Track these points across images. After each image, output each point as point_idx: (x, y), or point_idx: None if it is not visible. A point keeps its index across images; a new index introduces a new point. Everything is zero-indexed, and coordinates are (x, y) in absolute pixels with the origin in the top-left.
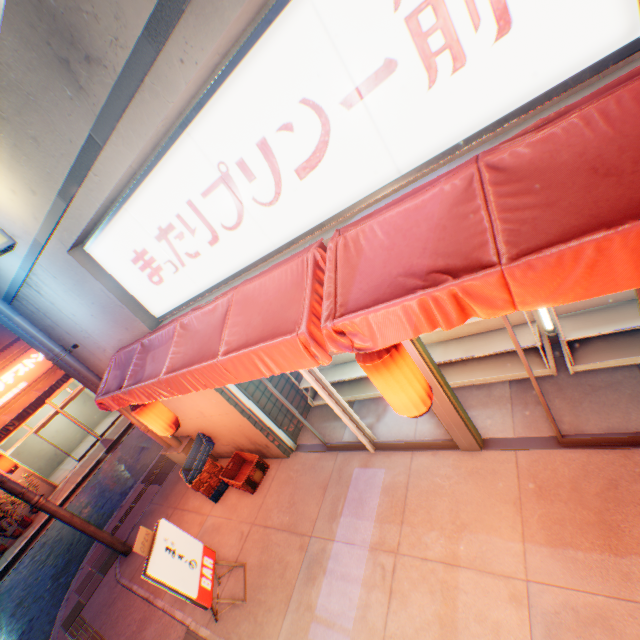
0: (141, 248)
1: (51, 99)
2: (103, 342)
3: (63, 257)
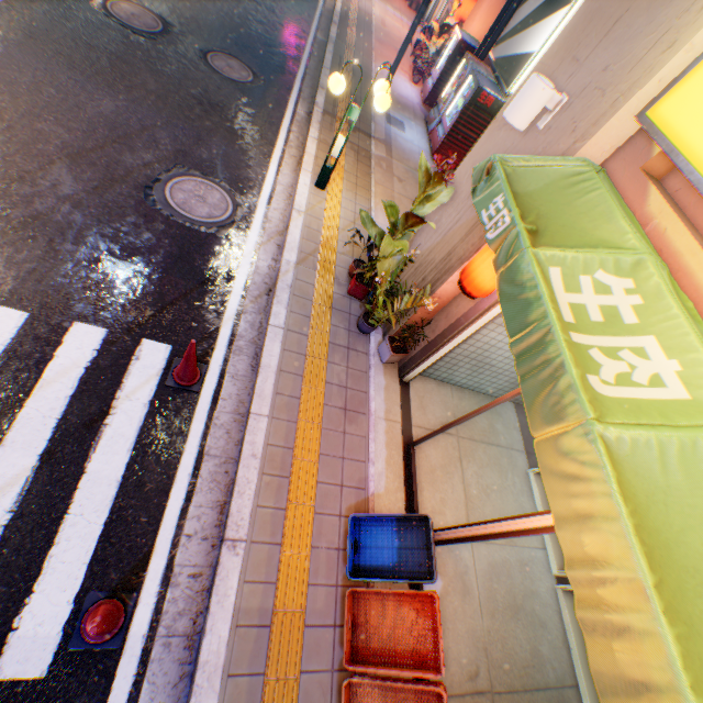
0: None
1: None
2: None
3: None
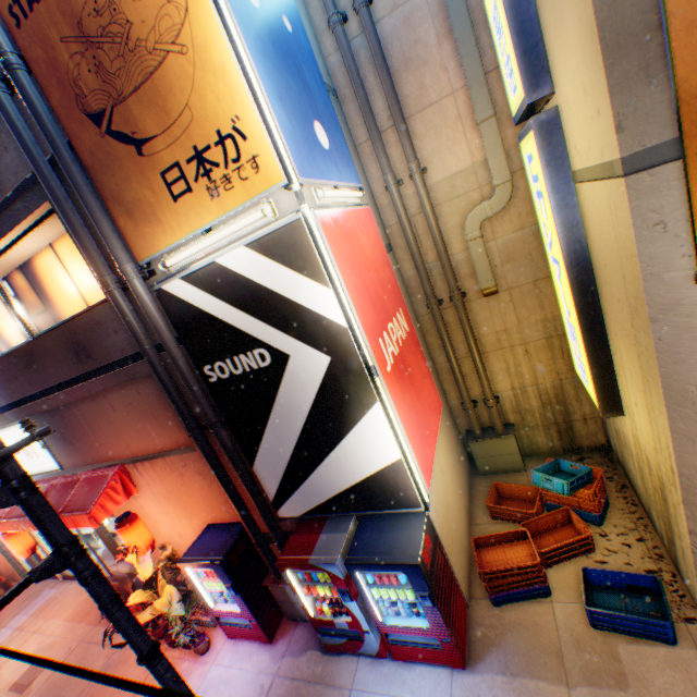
0: None
1: None
2: None
3: None
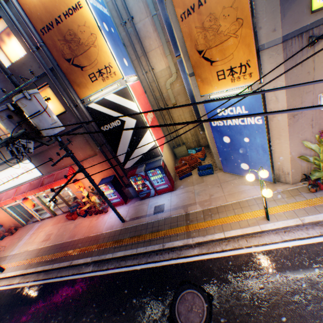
0: None
1: None
2: None
3: None
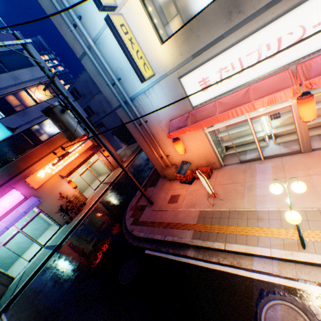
0: (206, 77)
1: (215, 23)
2: (162, 118)
3: (173, 80)
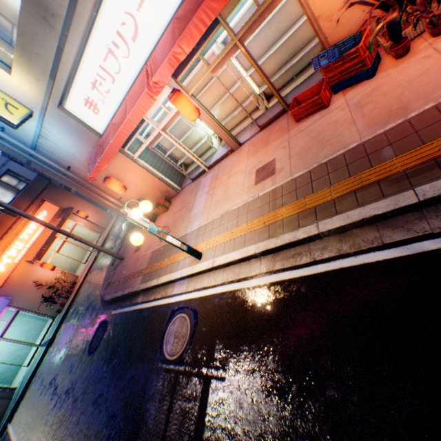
0: (87, 97)
1: (42, 35)
2: (82, 158)
3: (56, 112)
